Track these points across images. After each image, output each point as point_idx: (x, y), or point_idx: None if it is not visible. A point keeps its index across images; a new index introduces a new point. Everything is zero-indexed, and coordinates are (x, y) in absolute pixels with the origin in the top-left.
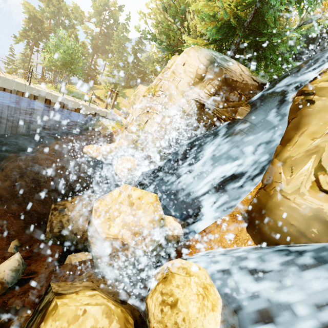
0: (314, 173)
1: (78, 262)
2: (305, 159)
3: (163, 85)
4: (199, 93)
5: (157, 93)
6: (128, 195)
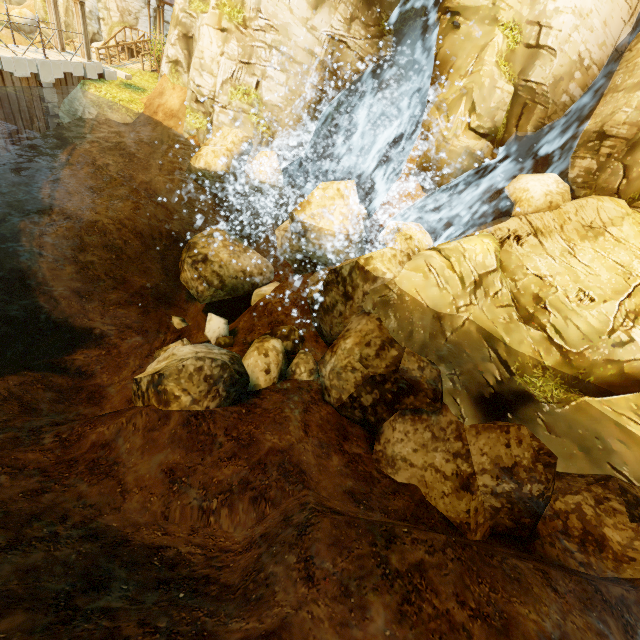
0: (465, 116)
1: (276, 290)
2: (457, 102)
3: (264, 7)
4: (331, 20)
5: (252, 22)
6: (336, 190)
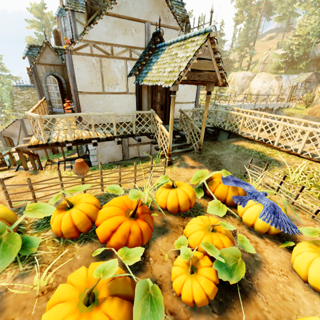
0: None
1: None
2: None
3: None
4: None
5: None
6: None
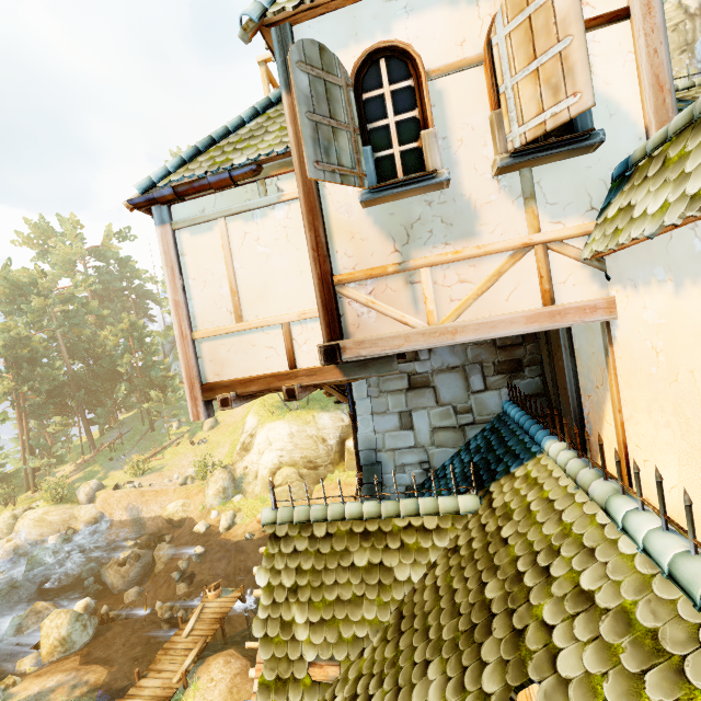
0: None
1: None
2: None
3: None
4: None
5: None
6: None
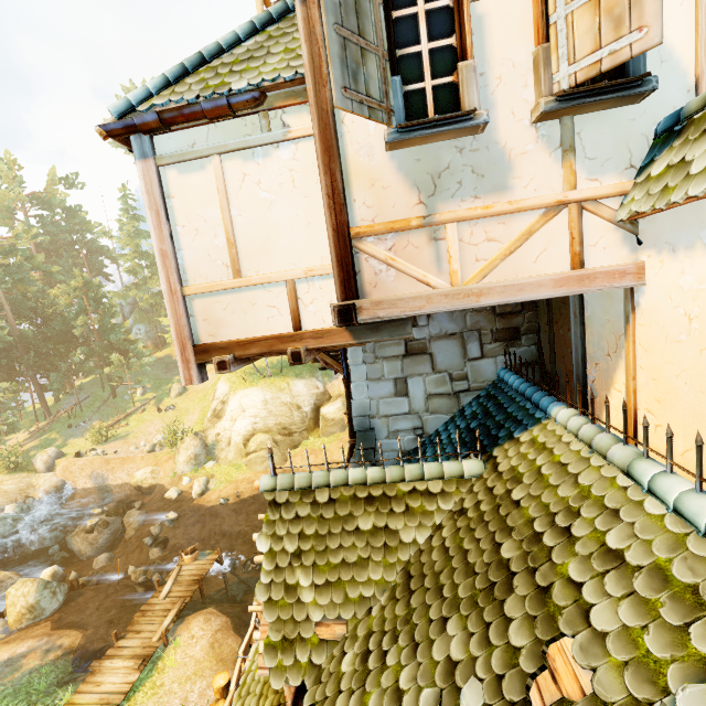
0: None
1: None
2: None
3: None
4: None
5: None
6: None
